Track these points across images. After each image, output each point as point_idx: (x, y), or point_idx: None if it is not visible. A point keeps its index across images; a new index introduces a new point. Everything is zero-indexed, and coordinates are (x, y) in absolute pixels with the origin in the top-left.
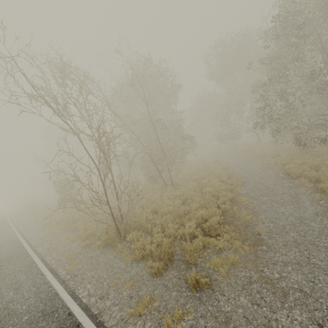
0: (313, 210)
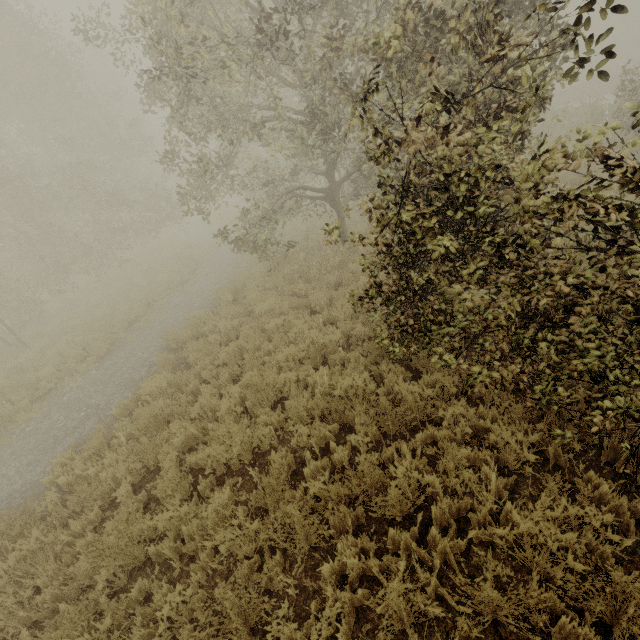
0: (29, 479)
